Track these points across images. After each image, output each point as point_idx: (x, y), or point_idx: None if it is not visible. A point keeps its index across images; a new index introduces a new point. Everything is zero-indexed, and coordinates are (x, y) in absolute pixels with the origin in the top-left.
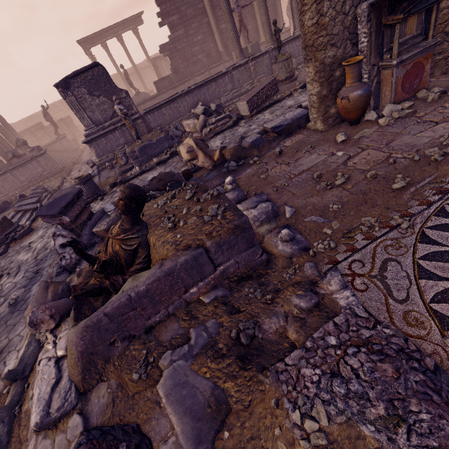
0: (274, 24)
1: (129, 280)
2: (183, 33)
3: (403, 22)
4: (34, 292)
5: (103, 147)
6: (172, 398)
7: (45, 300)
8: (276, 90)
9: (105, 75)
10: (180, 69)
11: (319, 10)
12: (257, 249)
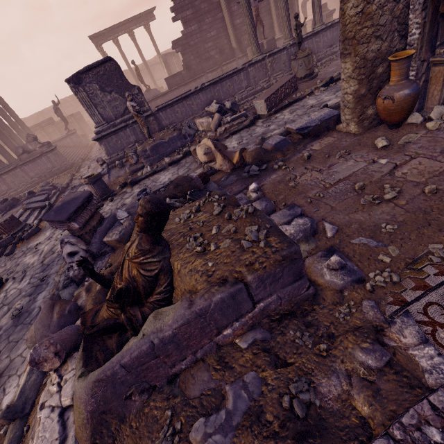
0: (296, 18)
1: (150, 319)
2: (196, 28)
3: None
4: (39, 303)
5: (113, 145)
6: None
7: (50, 322)
8: (295, 88)
9: (117, 70)
10: (192, 66)
11: None
12: (305, 282)
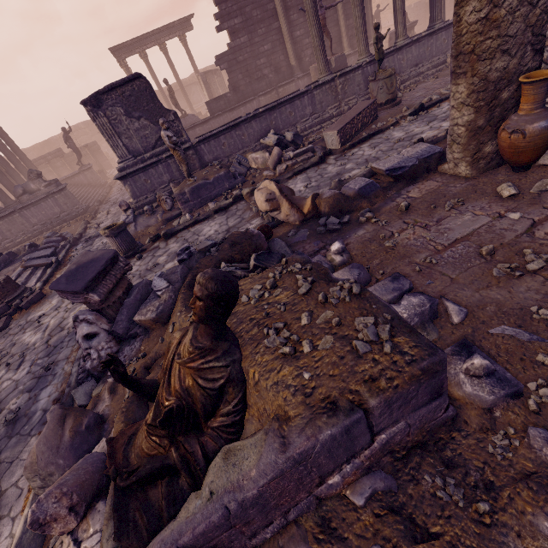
0: (376, 30)
1: (219, 463)
2: (246, 40)
3: None
4: (42, 403)
5: (141, 185)
6: None
7: (60, 442)
8: (374, 117)
9: (149, 91)
10: (240, 87)
11: None
12: (444, 400)
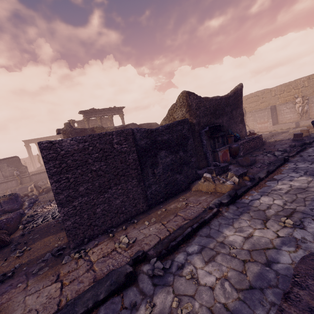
0: None
1: None
2: None
3: None
4: None
5: (3, 187)
6: None
7: None
8: None
9: (18, 160)
10: None
11: None
12: (16, 205)
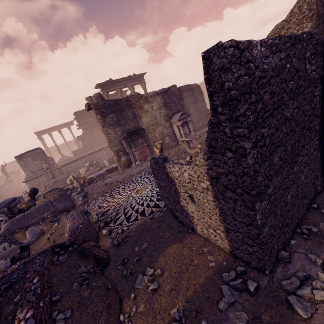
0: None
1: (26, 212)
2: (89, 131)
3: (138, 139)
4: None
5: (34, 184)
6: (29, 232)
7: None
8: None
9: (42, 152)
10: (87, 146)
11: (109, 138)
12: (69, 202)
